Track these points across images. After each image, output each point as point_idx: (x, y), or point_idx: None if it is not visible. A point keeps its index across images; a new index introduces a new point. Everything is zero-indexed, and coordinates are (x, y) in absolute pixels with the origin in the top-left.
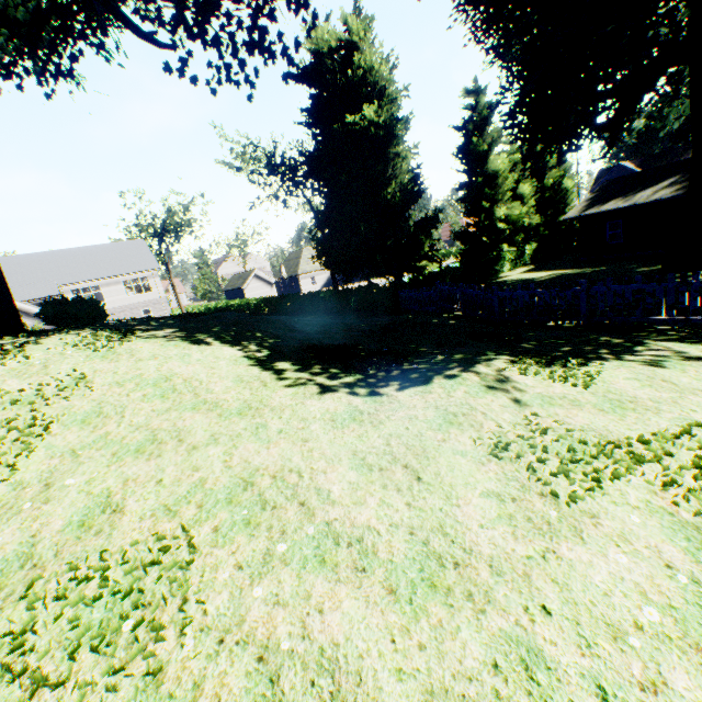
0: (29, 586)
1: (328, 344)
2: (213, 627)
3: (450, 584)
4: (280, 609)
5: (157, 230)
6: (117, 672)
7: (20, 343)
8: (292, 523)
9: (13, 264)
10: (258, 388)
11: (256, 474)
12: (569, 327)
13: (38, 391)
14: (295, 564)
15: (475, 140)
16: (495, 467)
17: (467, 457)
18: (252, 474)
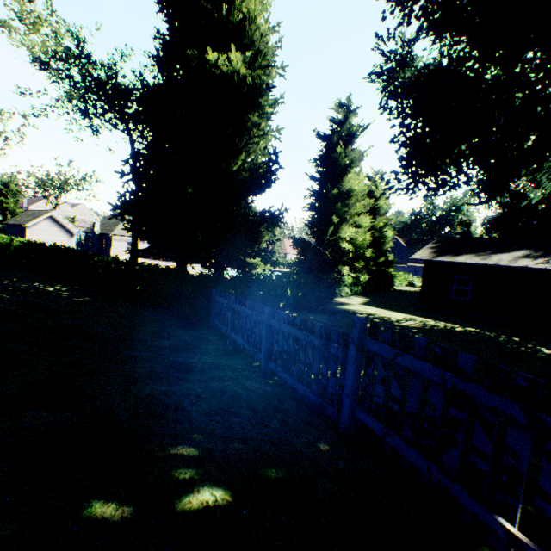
0: None
1: None
2: None
3: None
4: None
5: None
6: None
7: None
8: None
9: None
10: None
11: None
12: None
13: None
14: None
15: (339, 151)
16: None
17: None
18: None
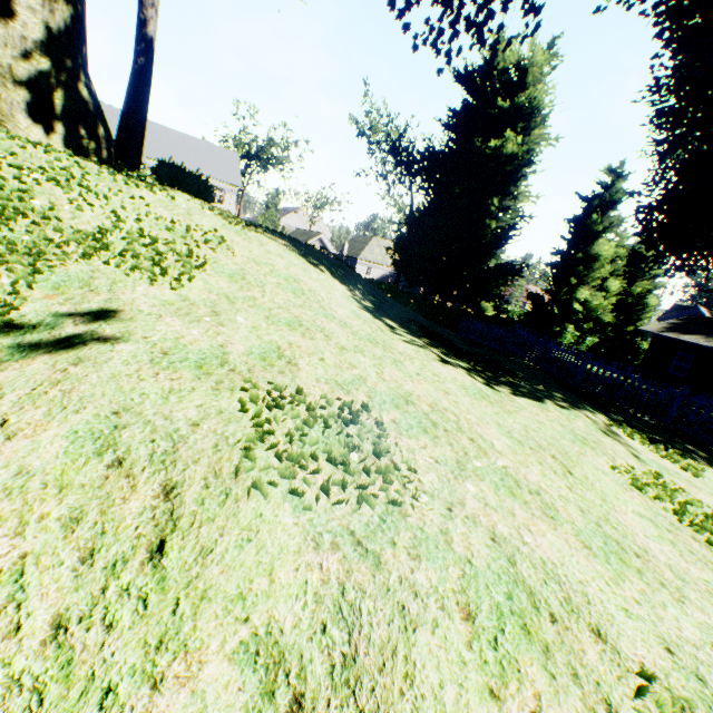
0: (245, 382)
1: (427, 327)
2: (435, 496)
3: (638, 566)
4: (491, 511)
5: (251, 152)
6: (359, 488)
7: (160, 183)
8: (470, 450)
9: (112, 116)
10: (377, 330)
11: (411, 396)
12: (650, 422)
13: (187, 230)
14: (488, 483)
15: (594, 217)
16: (638, 497)
17: (609, 477)
18: (408, 395)
